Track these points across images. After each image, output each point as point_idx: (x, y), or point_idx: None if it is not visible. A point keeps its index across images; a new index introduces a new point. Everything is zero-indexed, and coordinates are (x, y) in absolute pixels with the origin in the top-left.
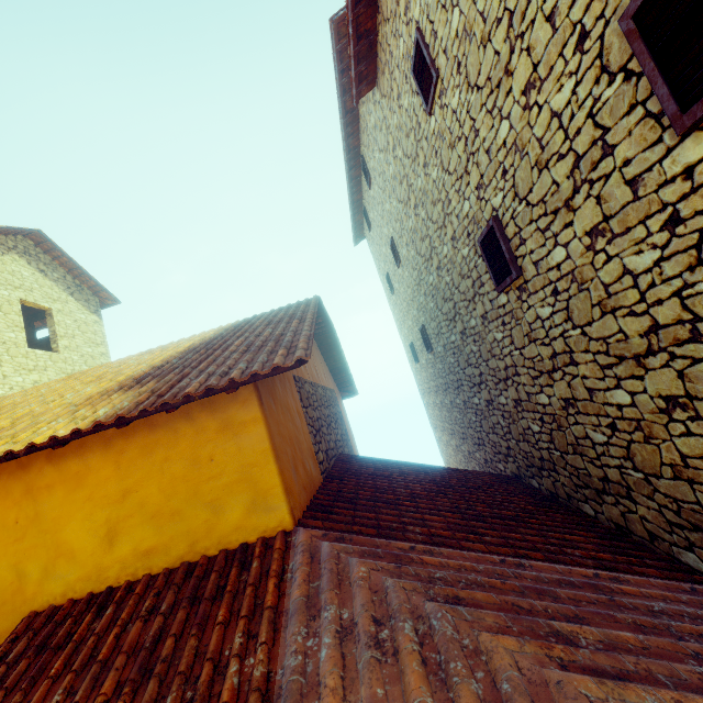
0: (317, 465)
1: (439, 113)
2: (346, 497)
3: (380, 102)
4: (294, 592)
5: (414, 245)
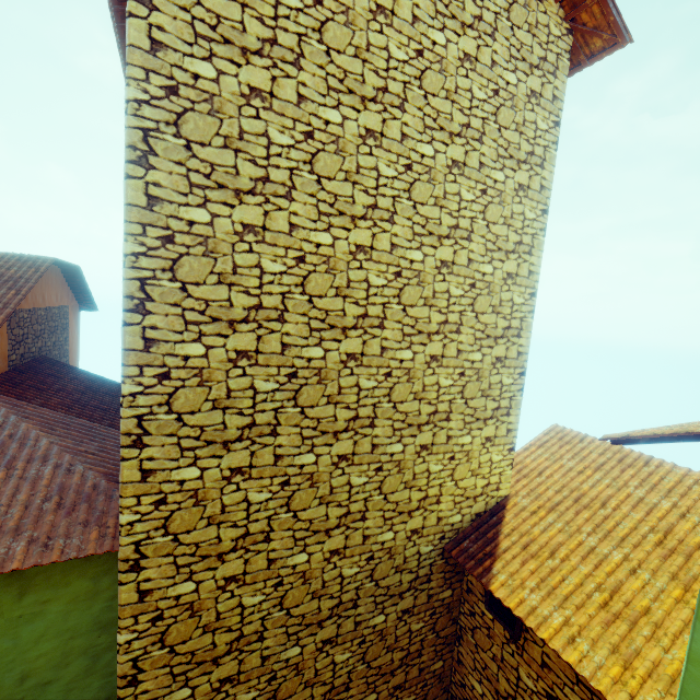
0: (7, 362)
1: None
2: (16, 381)
3: None
4: None
5: None
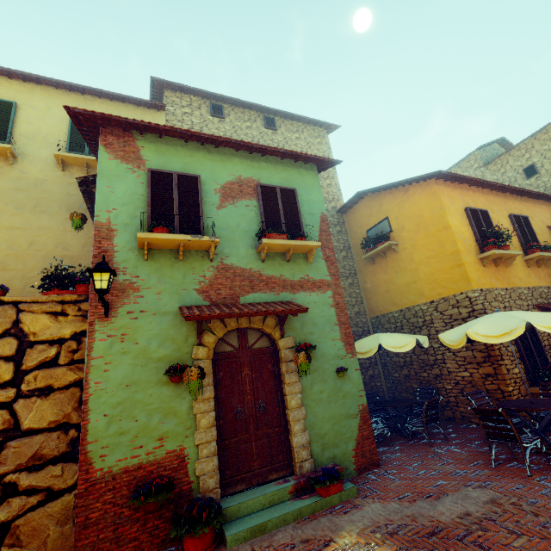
0: None
1: (533, 180)
2: None
3: (483, 171)
4: None
5: None
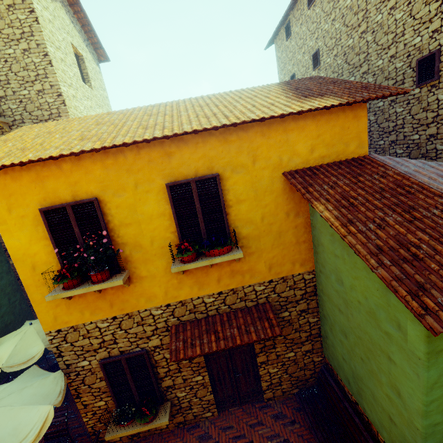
0: None
1: None
2: None
3: None
4: (389, 163)
5: (345, 57)
